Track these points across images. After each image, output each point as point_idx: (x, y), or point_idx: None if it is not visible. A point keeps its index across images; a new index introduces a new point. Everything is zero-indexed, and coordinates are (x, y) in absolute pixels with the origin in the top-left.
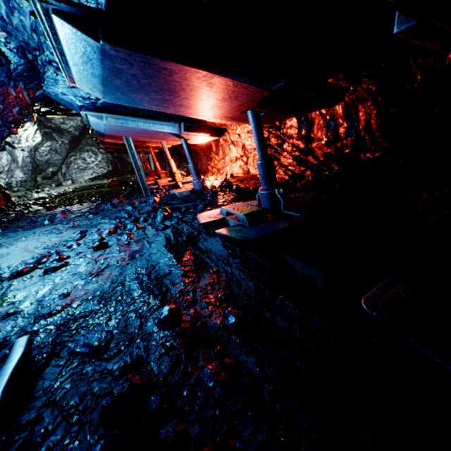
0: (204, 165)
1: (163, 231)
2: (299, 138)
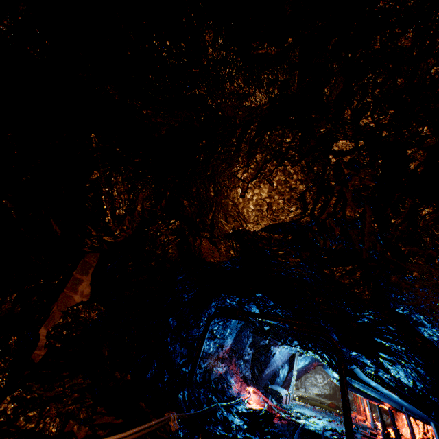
0: None
1: None
2: (421, 424)
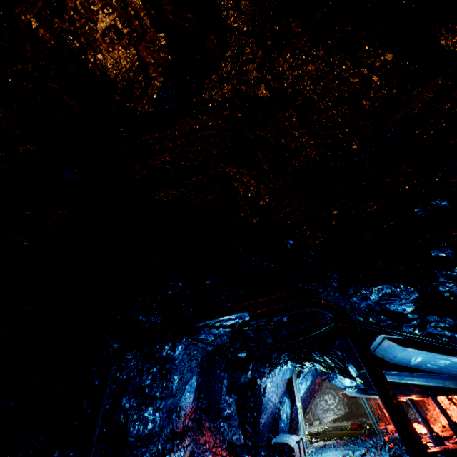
0: (425, 413)
1: (388, 452)
2: None
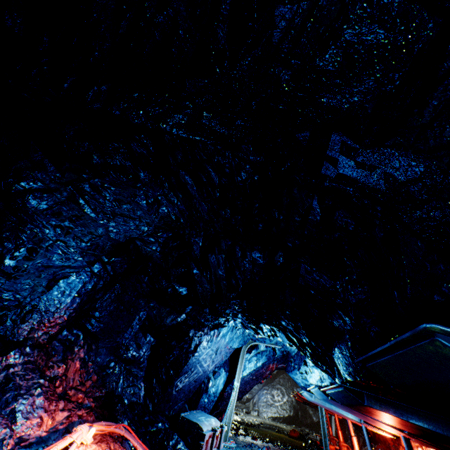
0: None
1: None
2: None
